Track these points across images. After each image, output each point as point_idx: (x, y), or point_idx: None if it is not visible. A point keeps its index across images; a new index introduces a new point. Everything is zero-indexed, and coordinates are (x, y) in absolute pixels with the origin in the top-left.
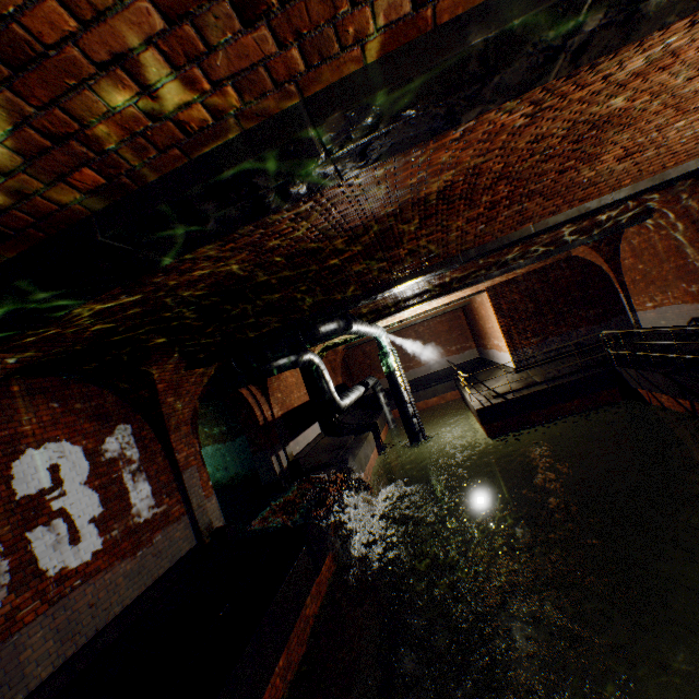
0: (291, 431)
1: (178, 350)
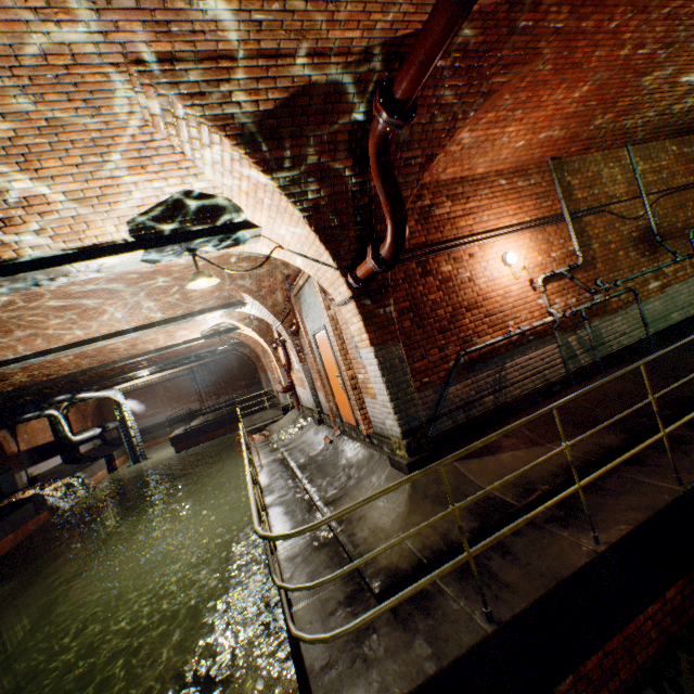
0: (34, 460)
1: None
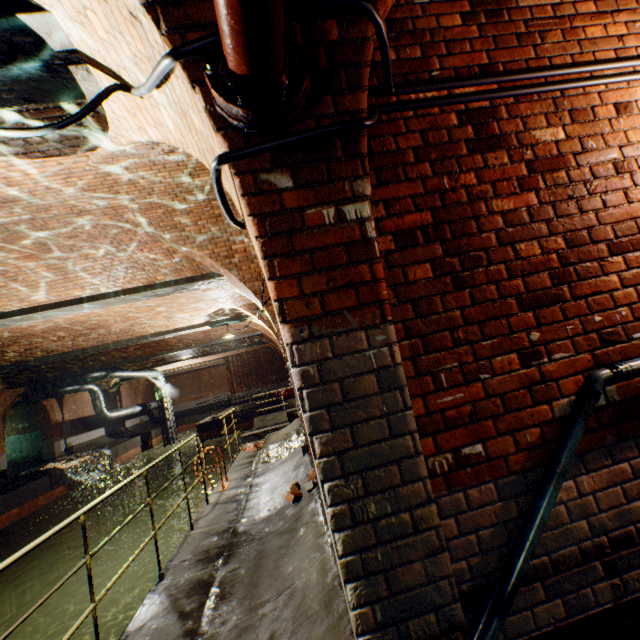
0: (77, 430)
1: (5, 380)
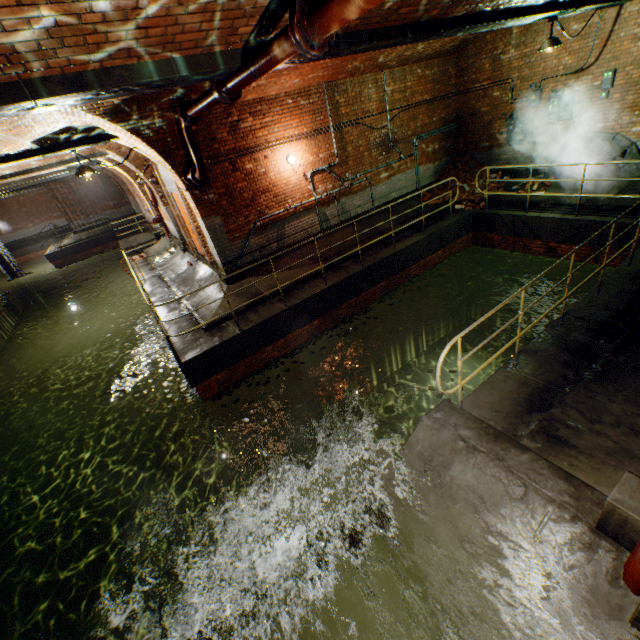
0: None
1: None
